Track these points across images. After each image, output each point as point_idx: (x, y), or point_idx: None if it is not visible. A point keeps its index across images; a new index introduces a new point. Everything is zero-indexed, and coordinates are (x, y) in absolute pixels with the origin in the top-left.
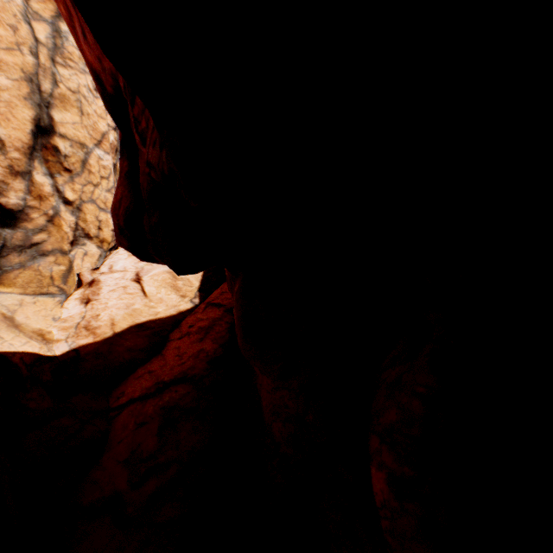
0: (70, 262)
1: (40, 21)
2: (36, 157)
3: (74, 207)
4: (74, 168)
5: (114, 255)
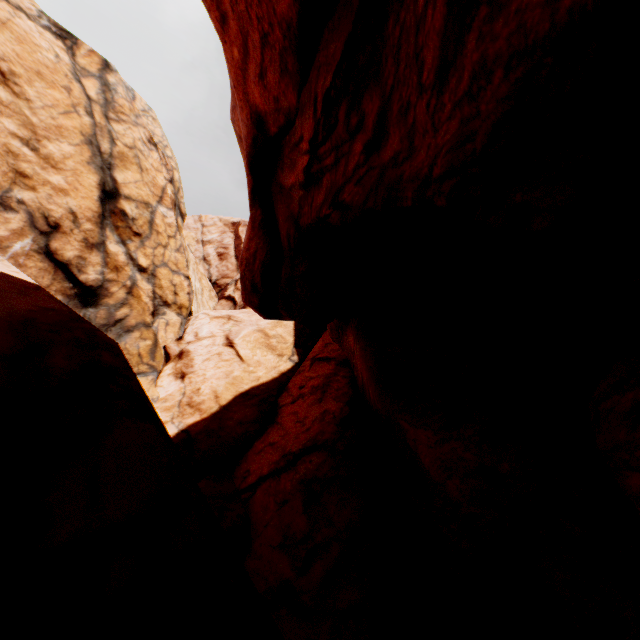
0: (154, 335)
1: (88, 77)
2: (107, 225)
3: (149, 274)
4: (143, 231)
5: (194, 321)
